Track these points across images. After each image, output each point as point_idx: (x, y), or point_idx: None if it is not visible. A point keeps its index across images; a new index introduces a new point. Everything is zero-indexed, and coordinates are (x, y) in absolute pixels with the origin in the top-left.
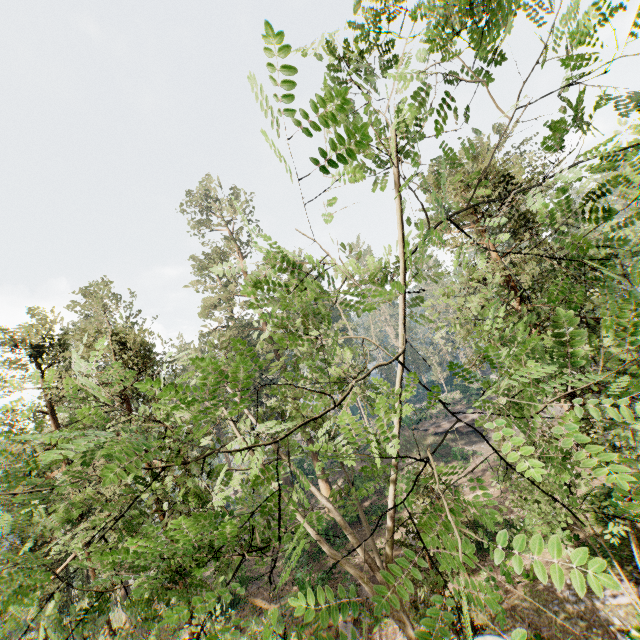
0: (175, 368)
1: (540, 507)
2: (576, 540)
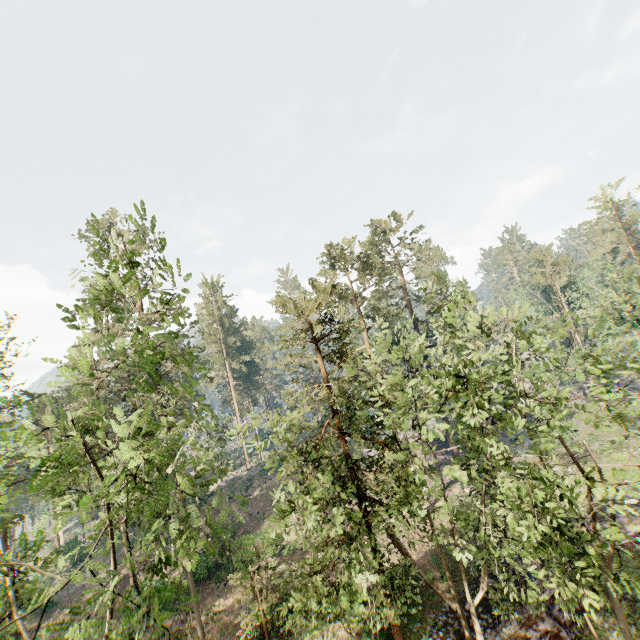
0: (41, 403)
1: (297, 617)
2: (363, 617)
